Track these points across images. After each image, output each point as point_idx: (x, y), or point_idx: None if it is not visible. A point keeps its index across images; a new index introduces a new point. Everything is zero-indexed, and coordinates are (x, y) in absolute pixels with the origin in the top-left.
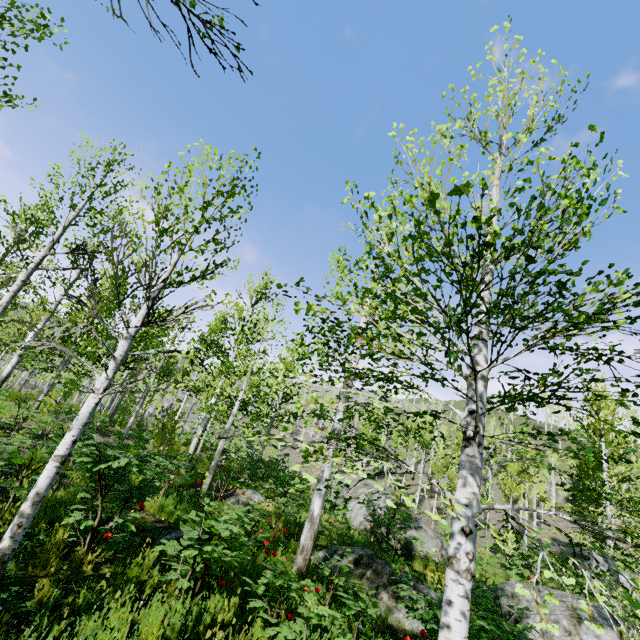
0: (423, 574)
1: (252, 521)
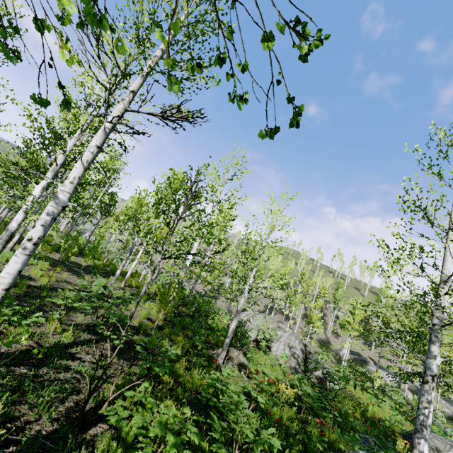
0: (355, 417)
1: (302, 420)
